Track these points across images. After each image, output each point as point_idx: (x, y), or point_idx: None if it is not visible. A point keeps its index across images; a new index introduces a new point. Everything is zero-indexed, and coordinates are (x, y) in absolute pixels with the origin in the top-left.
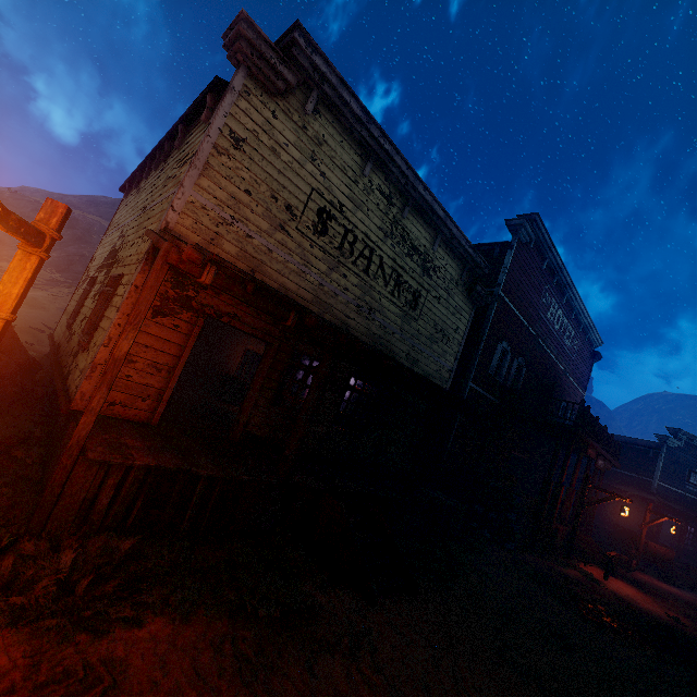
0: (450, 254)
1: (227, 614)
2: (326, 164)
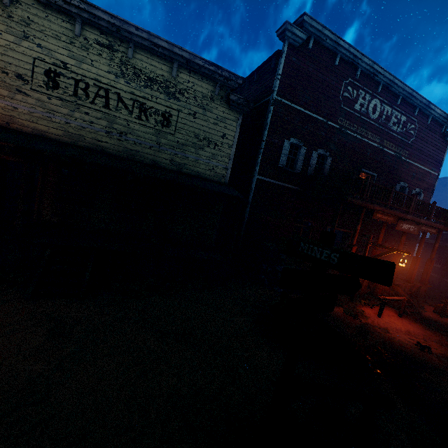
0: (195, 76)
1: None
2: (39, 38)
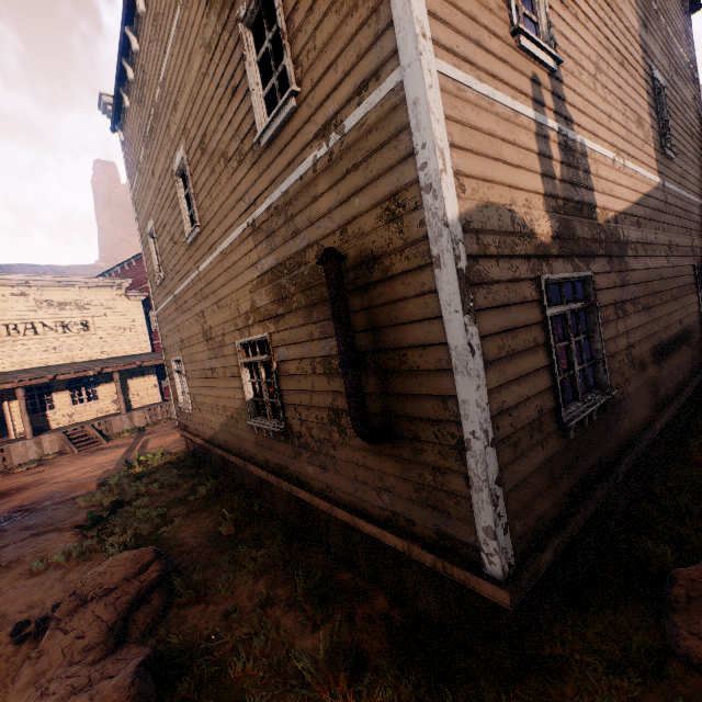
0: (95, 289)
1: (6, 475)
2: None
